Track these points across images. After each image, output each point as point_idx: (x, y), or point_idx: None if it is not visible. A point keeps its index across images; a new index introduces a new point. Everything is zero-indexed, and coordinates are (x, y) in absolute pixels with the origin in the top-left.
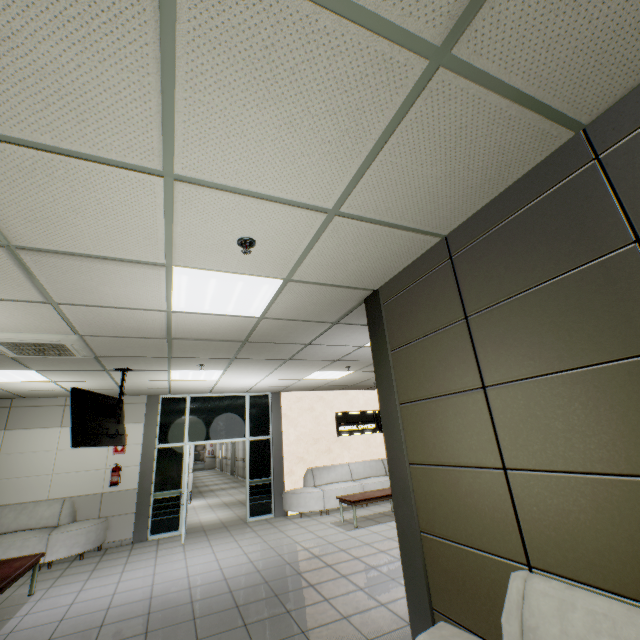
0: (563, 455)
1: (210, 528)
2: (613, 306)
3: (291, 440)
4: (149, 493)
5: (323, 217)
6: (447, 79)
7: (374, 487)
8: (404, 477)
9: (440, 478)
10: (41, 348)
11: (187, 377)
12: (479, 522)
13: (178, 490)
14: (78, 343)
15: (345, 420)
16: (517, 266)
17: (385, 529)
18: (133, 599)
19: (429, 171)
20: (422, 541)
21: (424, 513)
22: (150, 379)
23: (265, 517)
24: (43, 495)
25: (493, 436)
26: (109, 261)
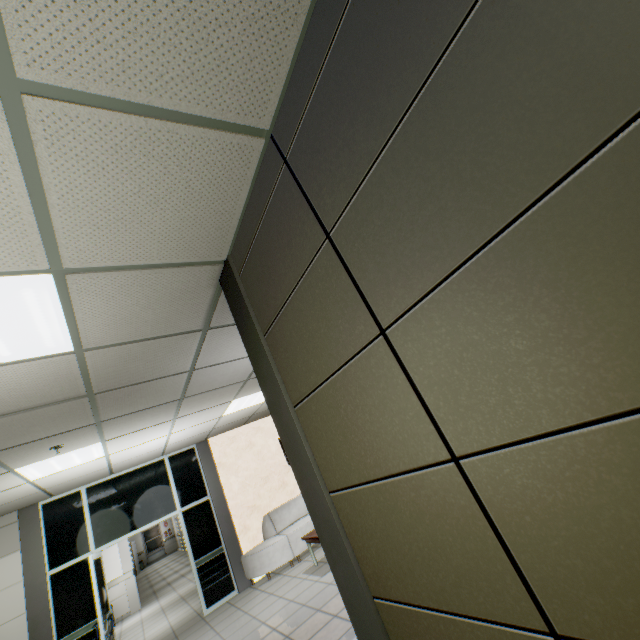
0: (545, 399)
1: None
2: (540, 60)
3: (235, 490)
4: None
5: None
6: None
7: None
8: (328, 516)
9: (372, 504)
10: None
11: (54, 468)
12: (447, 565)
13: (96, 620)
14: None
15: None
16: (366, 108)
17: None
18: None
19: None
20: (380, 613)
21: (369, 566)
22: None
23: (227, 598)
24: None
25: (421, 408)
26: None
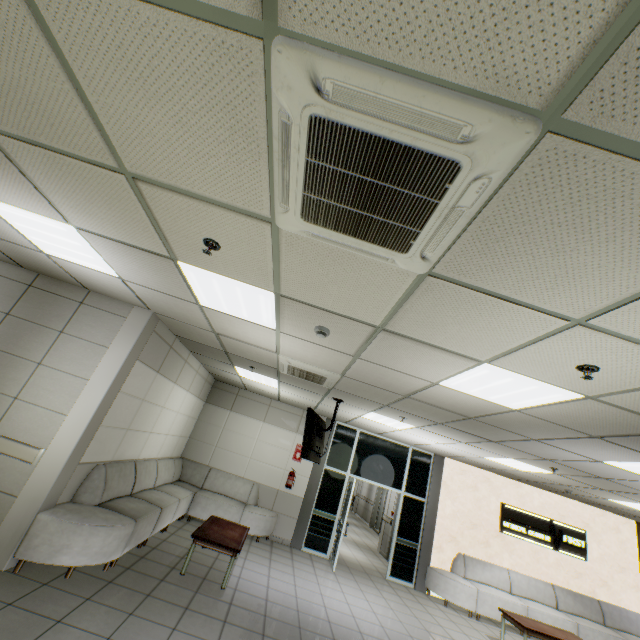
0: None
1: (352, 566)
2: None
3: (446, 513)
4: (311, 506)
5: None
6: None
7: (541, 617)
8: None
9: None
10: (308, 375)
11: (377, 419)
12: None
13: (333, 515)
14: (336, 379)
15: (512, 516)
16: None
17: None
18: (314, 613)
19: None
20: None
21: None
22: (346, 410)
23: (404, 583)
24: (241, 472)
25: None
26: (437, 349)
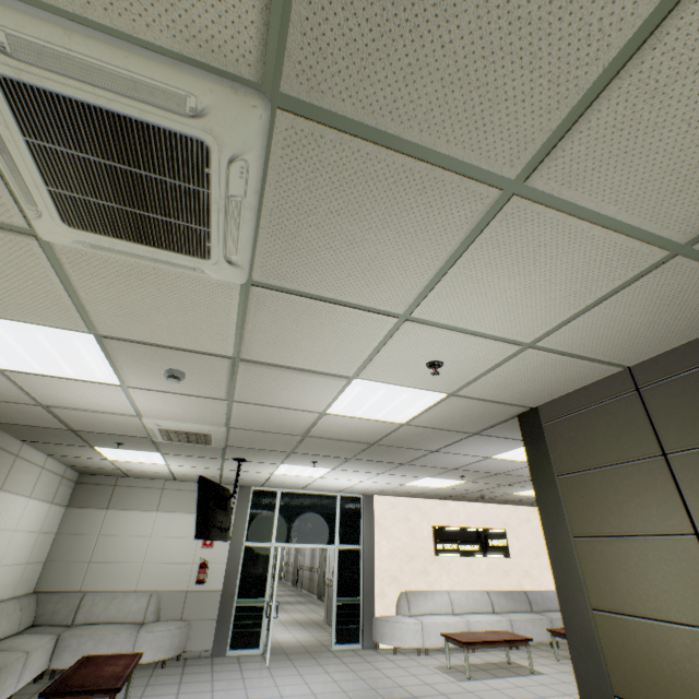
0: None
1: (291, 651)
2: None
3: (383, 554)
4: (232, 598)
5: (517, 348)
6: (681, 262)
7: (481, 627)
8: (586, 624)
9: (640, 632)
10: (188, 436)
11: (291, 472)
12: None
13: (261, 598)
14: (223, 434)
15: (444, 536)
16: None
17: (507, 686)
18: None
19: (636, 319)
20: None
21: (618, 673)
22: (255, 470)
23: (352, 647)
24: (132, 585)
25: None
26: (305, 372)
